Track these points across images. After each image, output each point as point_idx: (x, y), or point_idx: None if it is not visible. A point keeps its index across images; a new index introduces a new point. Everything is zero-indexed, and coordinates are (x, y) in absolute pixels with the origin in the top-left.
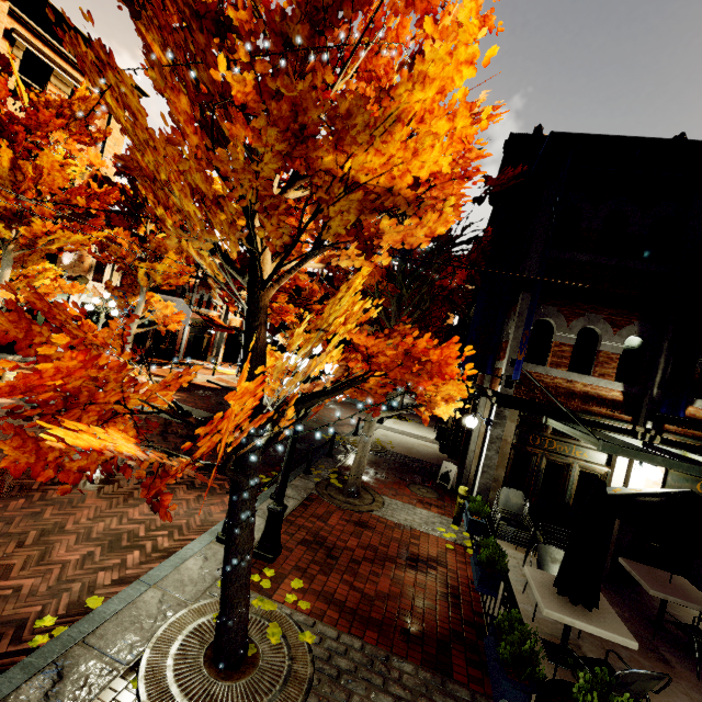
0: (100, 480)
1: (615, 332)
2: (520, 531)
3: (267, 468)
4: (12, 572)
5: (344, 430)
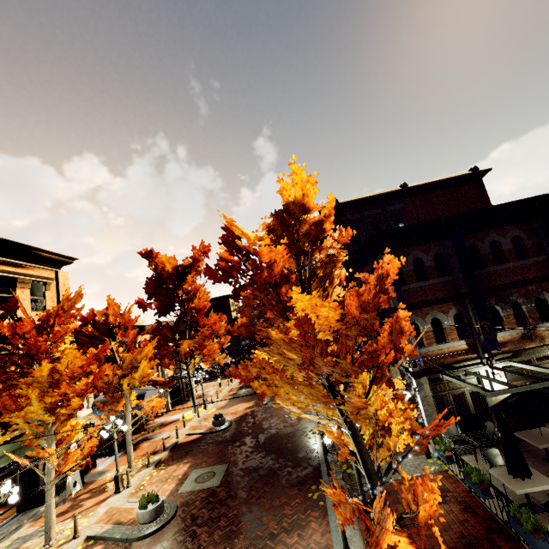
0: None
1: (447, 316)
2: (466, 446)
3: (305, 487)
4: None
5: (308, 422)
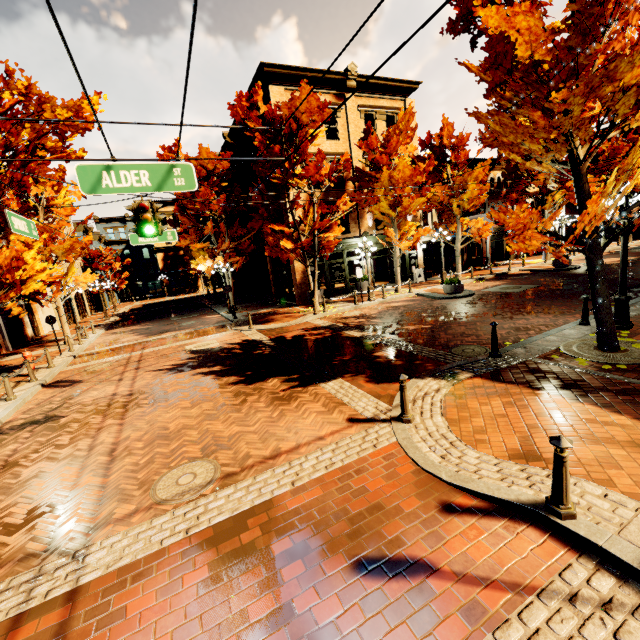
0: (491, 315)
1: None
2: None
3: None
4: (481, 335)
5: None
